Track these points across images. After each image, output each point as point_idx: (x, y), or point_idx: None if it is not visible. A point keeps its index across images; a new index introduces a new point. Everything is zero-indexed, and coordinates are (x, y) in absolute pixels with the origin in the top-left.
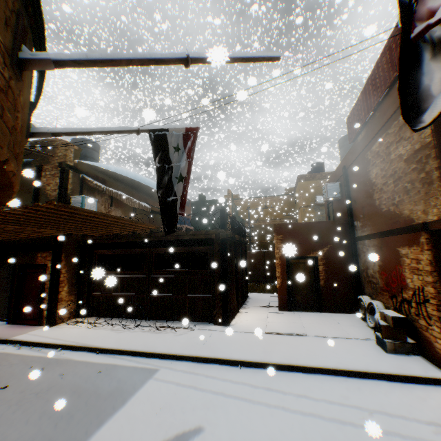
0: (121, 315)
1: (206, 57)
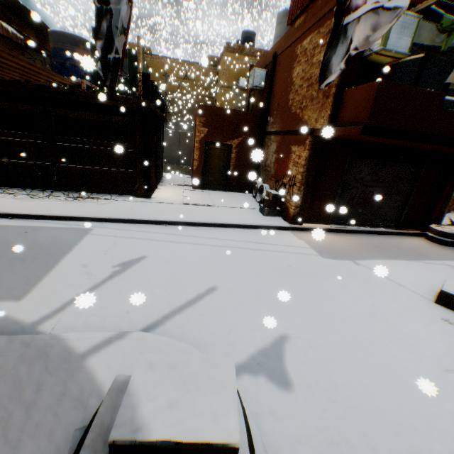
0: (20, 185)
1: None
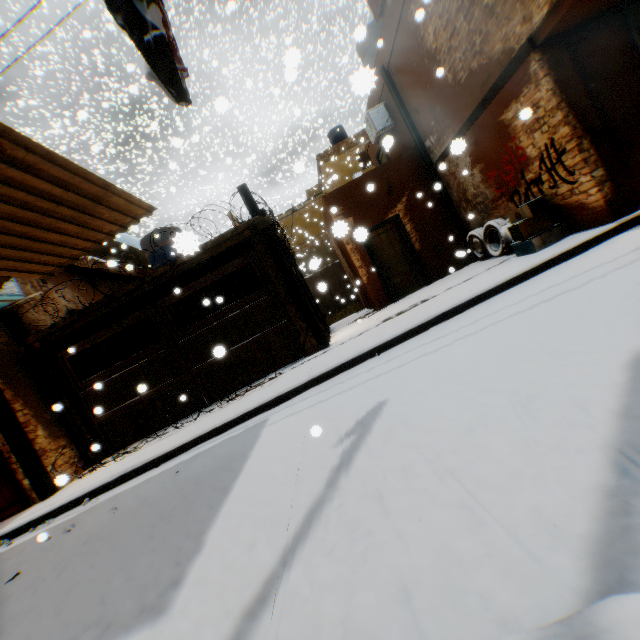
0: (163, 424)
1: None
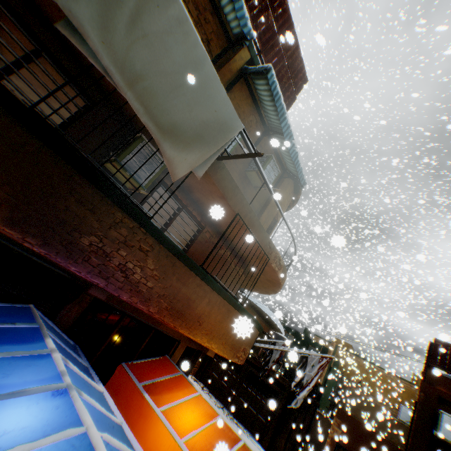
0: (215, 393)
1: (288, 348)
